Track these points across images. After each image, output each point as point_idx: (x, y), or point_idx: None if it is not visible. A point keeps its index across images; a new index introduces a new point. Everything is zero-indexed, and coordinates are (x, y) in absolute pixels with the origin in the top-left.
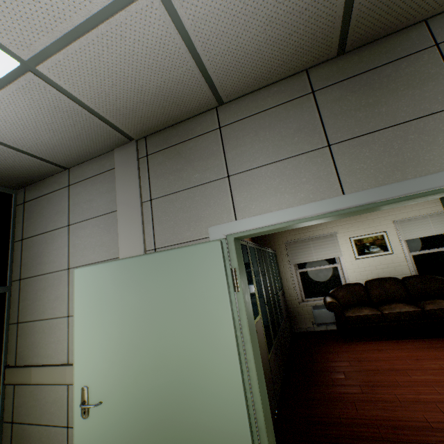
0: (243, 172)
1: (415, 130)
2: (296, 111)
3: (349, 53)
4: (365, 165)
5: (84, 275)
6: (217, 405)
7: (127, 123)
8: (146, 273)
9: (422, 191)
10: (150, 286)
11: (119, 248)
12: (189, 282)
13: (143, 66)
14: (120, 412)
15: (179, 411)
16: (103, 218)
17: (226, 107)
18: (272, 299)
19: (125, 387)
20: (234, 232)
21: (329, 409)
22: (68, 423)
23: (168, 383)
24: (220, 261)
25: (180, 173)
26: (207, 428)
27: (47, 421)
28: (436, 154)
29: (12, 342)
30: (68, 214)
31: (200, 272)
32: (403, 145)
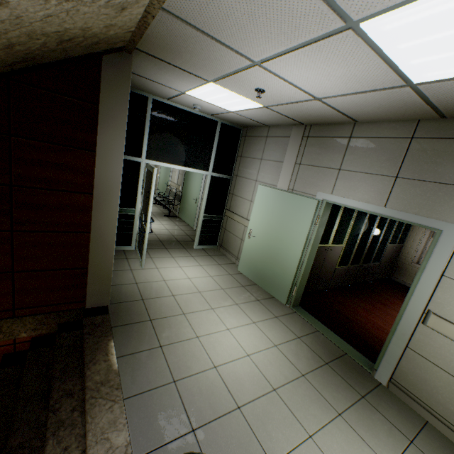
0: (347, 171)
1: (445, 190)
2: (394, 147)
3: (453, 118)
4: (405, 197)
5: (261, 189)
6: (289, 257)
7: (302, 120)
8: (284, 200)
9: (418, 223)
10: (283, 206)
11: (278, 182)
12: (298, 212)
13: (311, 110)
14: (259, 243)
15: (277, 252)
16: (276, 163)
17: (360, 124)
18: (370, 244)
19: (263, 236)
20: (327, 199)
21: (354, 306)
22: (242, 238)
23: (277, 243)
24: (313, 210)
25: (318, 156)
26: (283, 261)
27: (235, 234)
28: (443, 209)
29: (229, 201)
30: (262, 153)
31: (304, 210)
32: (432, 196)
